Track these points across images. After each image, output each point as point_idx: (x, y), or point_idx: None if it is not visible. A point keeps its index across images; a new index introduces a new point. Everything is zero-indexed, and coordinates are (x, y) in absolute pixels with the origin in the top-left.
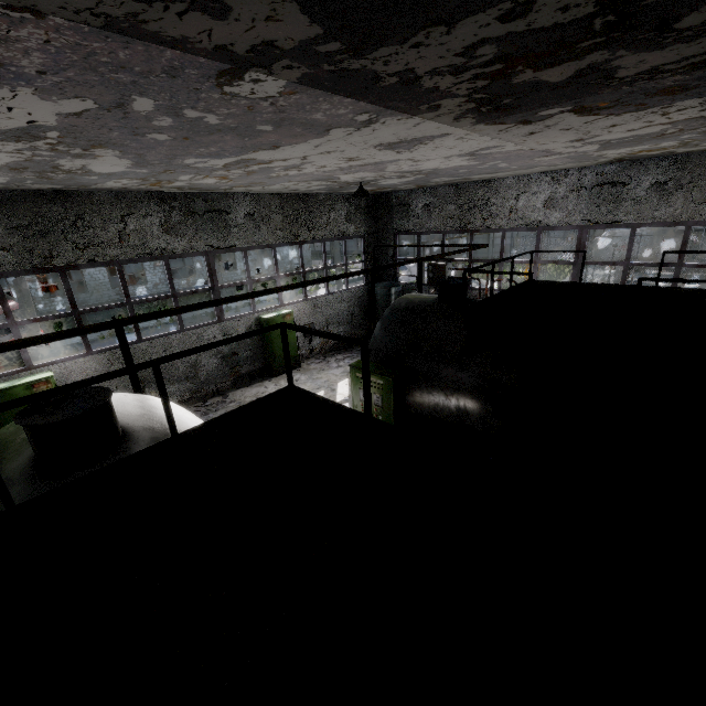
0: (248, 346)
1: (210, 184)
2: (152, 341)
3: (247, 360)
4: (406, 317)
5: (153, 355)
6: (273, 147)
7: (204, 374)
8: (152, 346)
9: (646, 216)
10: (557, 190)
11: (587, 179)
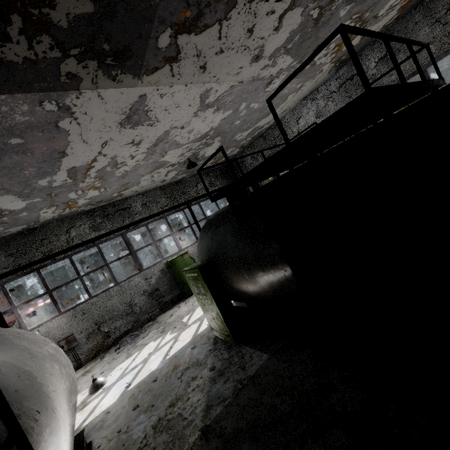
0: (165, 282)
1: (101, 195)
2: (98, 296)
3: (167, 291)
4: (211, 223)
5: (101, 305)
6: (61, 154)
7: (138, 308)
8: (99, 299)
9: (387, 83)
10: (318, 104)
11: (332, 86)
